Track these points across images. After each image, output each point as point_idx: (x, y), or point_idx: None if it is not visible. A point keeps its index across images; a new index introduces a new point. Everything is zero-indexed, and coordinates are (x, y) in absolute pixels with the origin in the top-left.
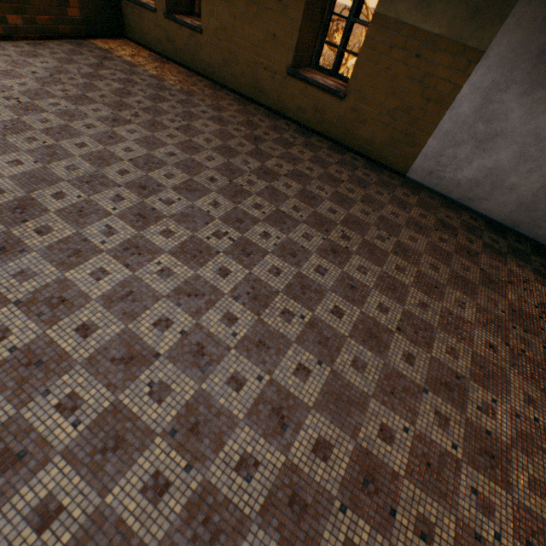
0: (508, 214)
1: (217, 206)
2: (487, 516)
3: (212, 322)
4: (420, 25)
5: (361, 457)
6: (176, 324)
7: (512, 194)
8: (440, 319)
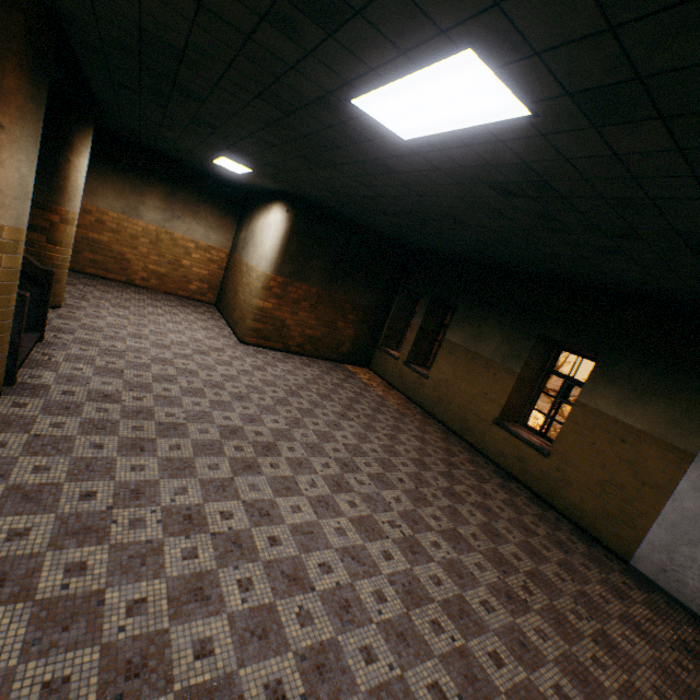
0: None
1: (398, 501)
2: None
3: (363, 589)
4: (620, 417)
5: None
6: (335, 573)
7: None
8: None
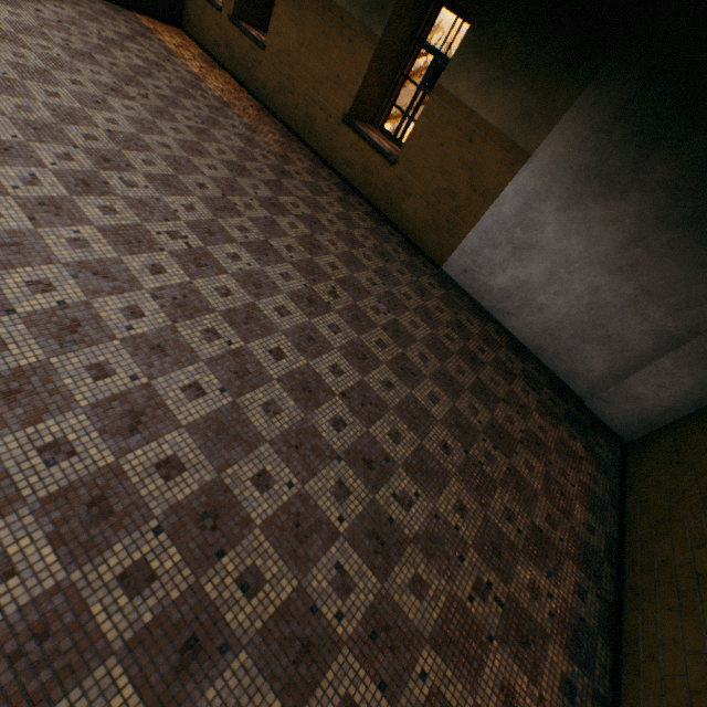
0: (533, 338)
1: (191, 211)
2: (340, 595)
3: (108, 307)
4: (477, 110)
5: (216, 491)
6: (58, 293)
7: (539, 315)
8: (401, 403)
